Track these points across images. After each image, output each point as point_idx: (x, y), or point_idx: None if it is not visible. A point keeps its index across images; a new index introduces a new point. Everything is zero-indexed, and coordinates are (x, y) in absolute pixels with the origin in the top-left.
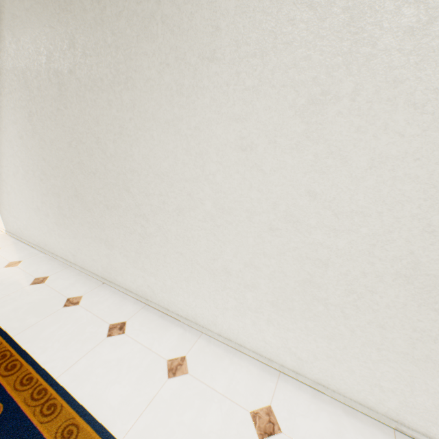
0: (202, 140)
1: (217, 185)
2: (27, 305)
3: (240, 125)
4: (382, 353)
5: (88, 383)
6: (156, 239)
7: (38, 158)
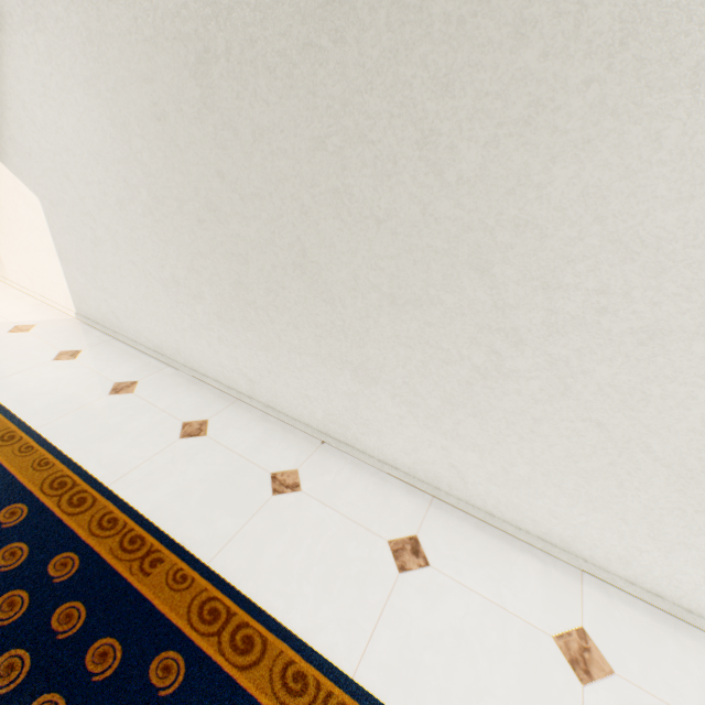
0: None
1: None
2: (198, 486)
3: None
4: None
5: (425, 693)
6: (525, 385)
7: (203, 170)
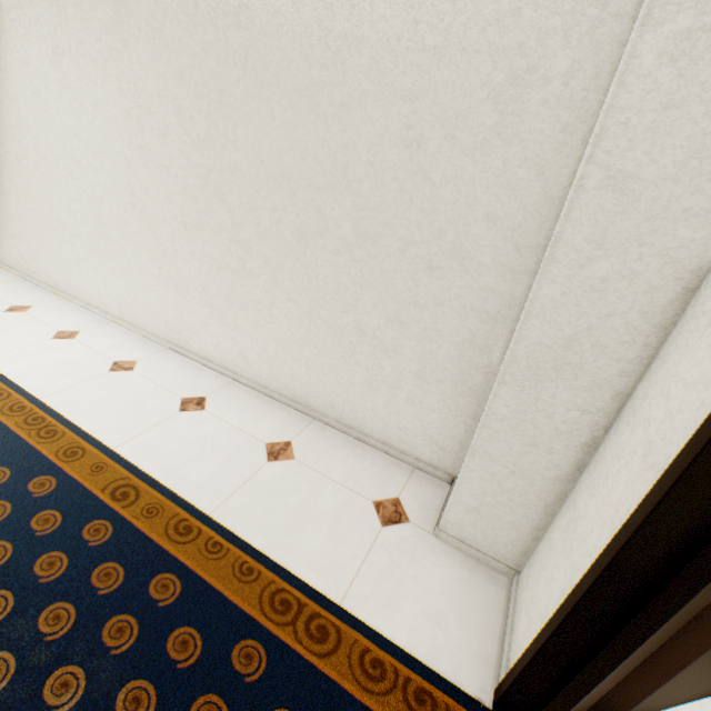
0: (13, 85)
1: (32, 131)
2: None
3: (29, 71)
4: (147, 279)
5: None
6: (13, 197)
7: None
